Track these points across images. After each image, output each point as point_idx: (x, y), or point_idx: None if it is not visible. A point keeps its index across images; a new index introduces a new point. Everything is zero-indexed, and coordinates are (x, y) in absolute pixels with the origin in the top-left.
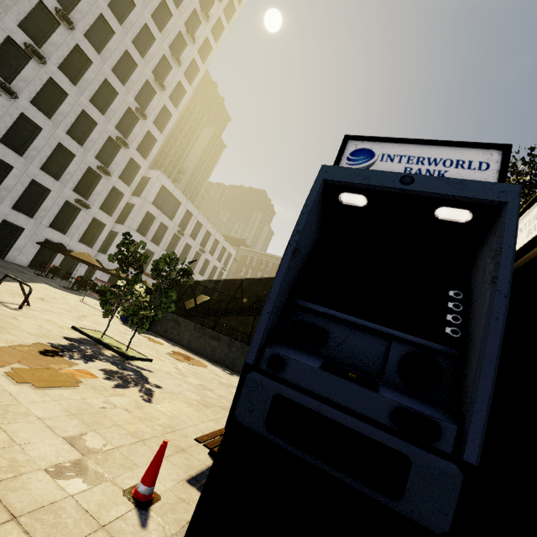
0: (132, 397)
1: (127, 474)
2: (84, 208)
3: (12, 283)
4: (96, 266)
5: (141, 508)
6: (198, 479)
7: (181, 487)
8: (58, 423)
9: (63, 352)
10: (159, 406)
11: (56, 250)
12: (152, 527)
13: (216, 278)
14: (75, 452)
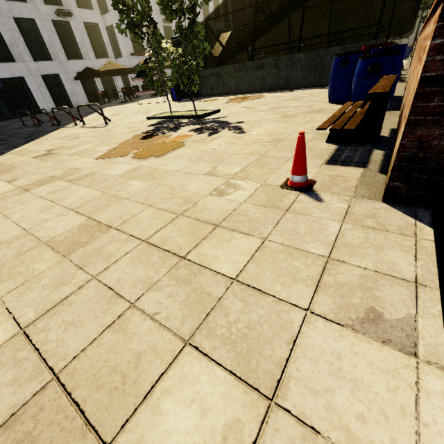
0: (228, 135)
1: (272, 177)
2: (69, 18)
3: (89, 116)
4: (123, 69)
5: (305, 191)
6: (334, 160)
7: (325, 169)
8: (191, 169)
9: (155, 133)
10: (253, 132)
11: (90, 76)
12: (327, 199)
13: (222, 13)
14: (220, 179)
